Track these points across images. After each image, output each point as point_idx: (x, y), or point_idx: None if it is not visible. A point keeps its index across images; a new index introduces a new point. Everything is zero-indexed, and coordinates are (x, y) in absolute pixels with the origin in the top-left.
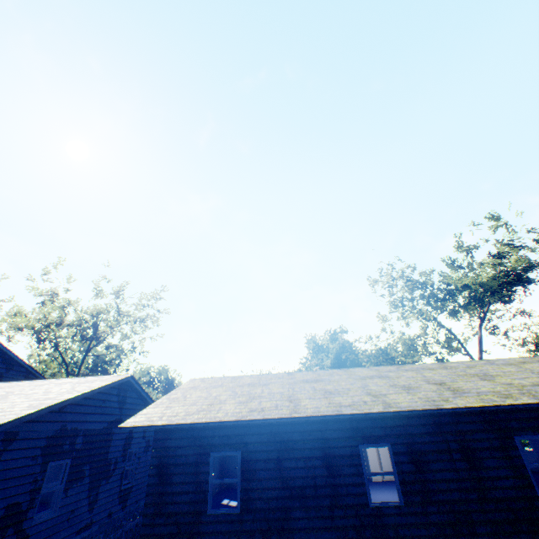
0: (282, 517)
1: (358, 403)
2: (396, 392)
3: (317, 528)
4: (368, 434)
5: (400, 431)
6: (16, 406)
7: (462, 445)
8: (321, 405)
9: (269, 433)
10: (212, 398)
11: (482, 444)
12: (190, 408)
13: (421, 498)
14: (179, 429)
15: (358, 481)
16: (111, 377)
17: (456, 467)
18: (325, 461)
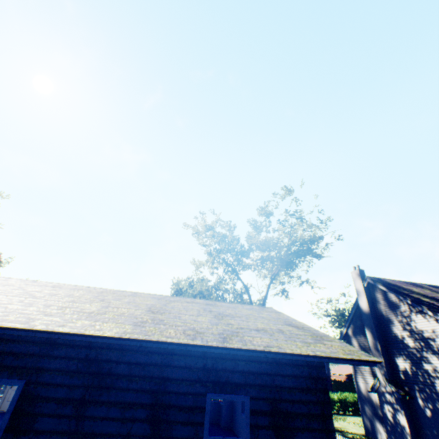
0: None
1: None
2: None
3: None
4: None
5: None
6: None
7: None
8: None
9: None
10: None
11: None
12: None
13: None
14: None
15: None
16: None
17: None
18: None
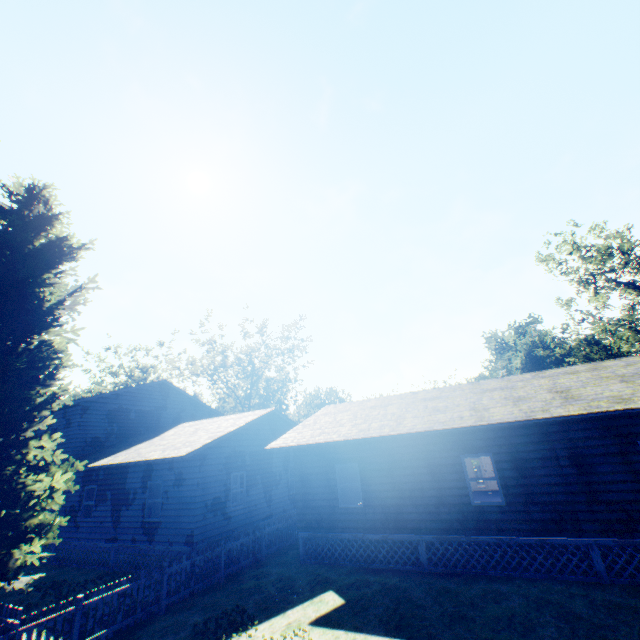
0: (396, 511)
1: (453, 419)
2: (501, 406)
3: (425, 520)
4: (469, 445)
5: (502, 442)
6: (201, 438)
7: (572, 453)
8: (419, 423)
9: (380, 448)
10: (335, 423)
11: (596, 450)
12: (315, 432)
13: (523, 500)
14: (310, 448)
15: (460, 485)
16: (260, 412)
17: (563, 473)
18: (429, 469)
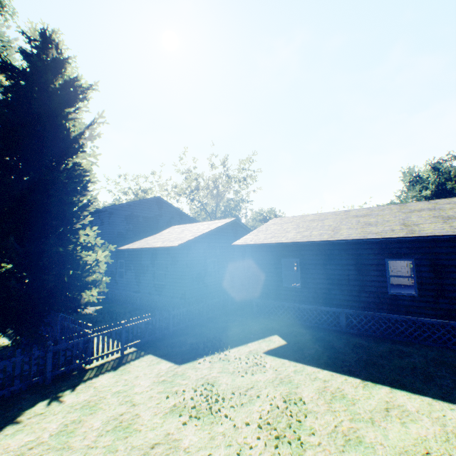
0: (325, 292)
1: (385, 232)
2: (431, 223)
3: (348, 300)
4: (394, 252)
5: (425, 251)
6: (187, 236)
7: None
8: (353, 233)
9: (317, 250)
10: (282, 230)
11: None
12: (267, 236)
13: (434, 294)
14: (263, 246)
15: (381, 279)
16: (226, 220)
17: None
18: (356, 267)
